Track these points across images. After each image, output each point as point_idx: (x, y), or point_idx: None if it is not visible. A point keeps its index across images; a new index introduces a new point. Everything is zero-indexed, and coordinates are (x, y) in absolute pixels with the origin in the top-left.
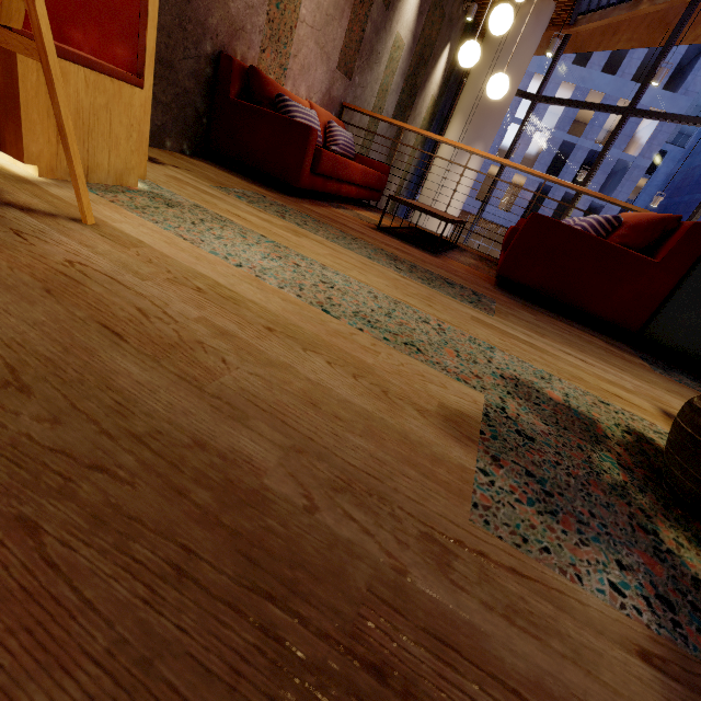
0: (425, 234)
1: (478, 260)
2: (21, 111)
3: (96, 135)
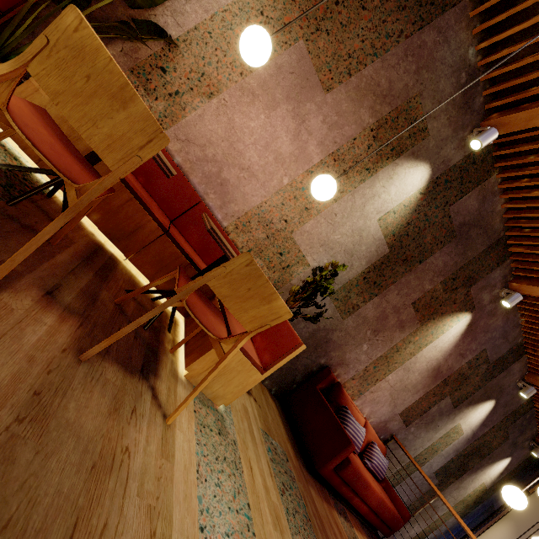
0: None
1: None
2: (205, 354)
3: (224, 377)
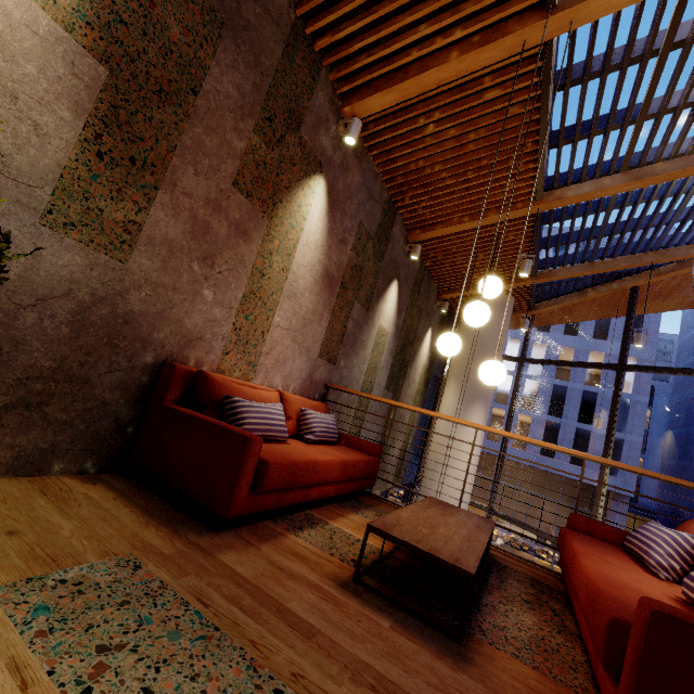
0: None
1: (534, 603)
2: None
3: None
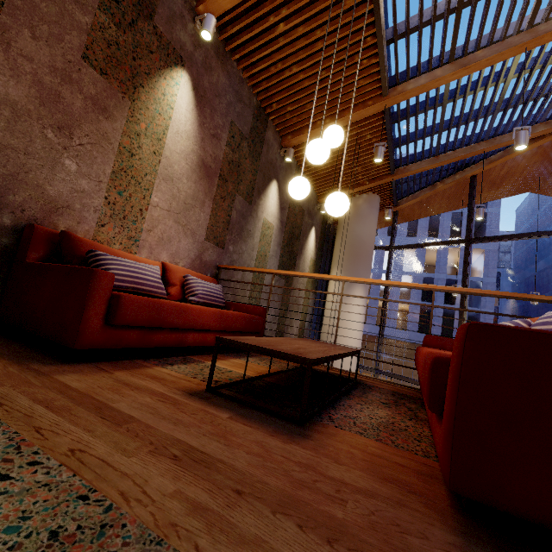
0: (311, 375)
1: (391, 404)
2: None
3: None
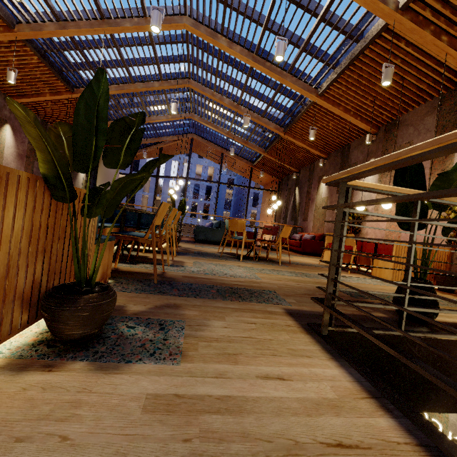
0: None
1: None
2: None
3: None
